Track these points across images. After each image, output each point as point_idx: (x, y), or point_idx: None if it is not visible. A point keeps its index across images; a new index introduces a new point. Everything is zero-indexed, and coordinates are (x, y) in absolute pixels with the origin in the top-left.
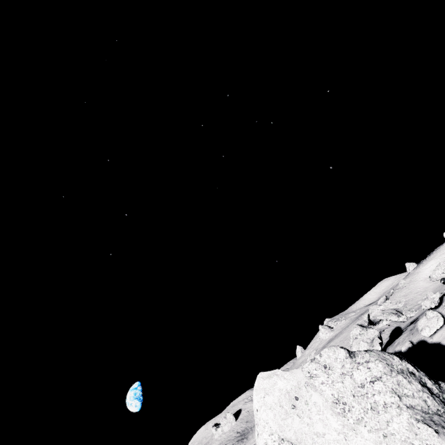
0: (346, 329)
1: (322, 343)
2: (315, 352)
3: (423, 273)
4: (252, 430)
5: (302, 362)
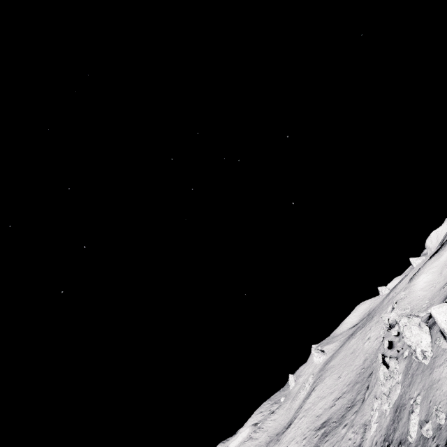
0: (343, 349)
1: (317, 367)
2: (312, 376)
3: (418, 285)
4: None
5: (299, 389)
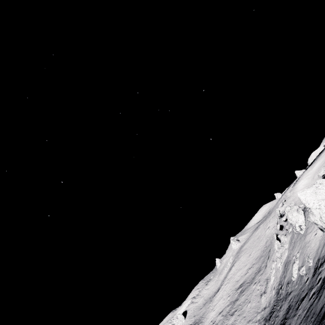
0: (252, 236)
1: (235, 251)
2: (232, 257)
3: (299, 187)
4: (203, 317)
5: (223, 267)
